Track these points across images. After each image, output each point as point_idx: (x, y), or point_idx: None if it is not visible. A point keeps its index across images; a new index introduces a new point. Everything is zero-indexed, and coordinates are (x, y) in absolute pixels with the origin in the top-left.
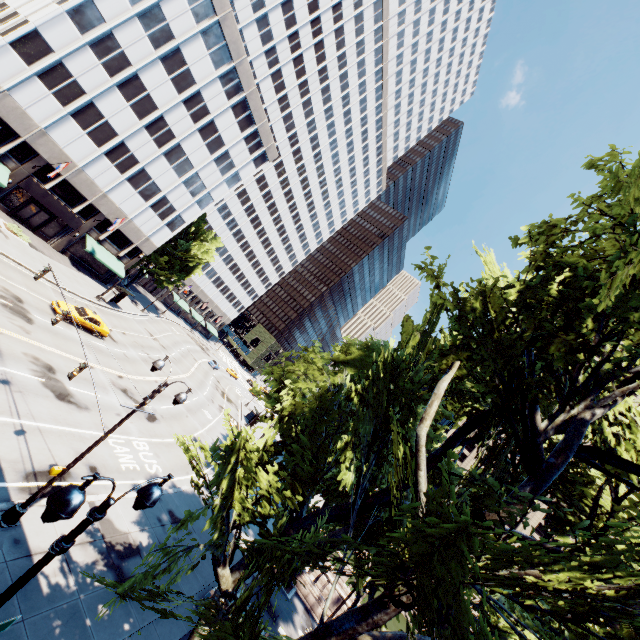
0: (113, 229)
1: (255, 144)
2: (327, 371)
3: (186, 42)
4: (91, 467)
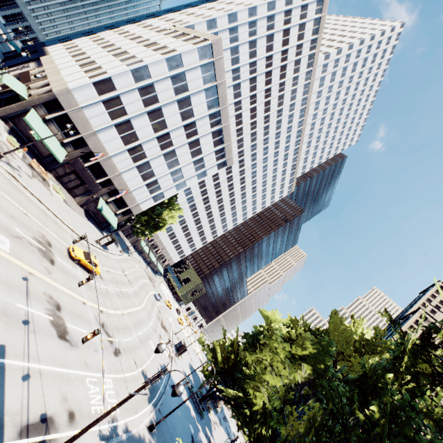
0: (119, 197)
1: (221, 155)
2: (289, 364)
3: (194, 94)
4: (70, 413)
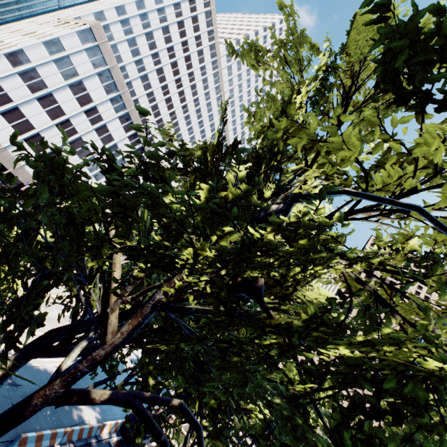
0: (24, 189)
1: (136, 141)
2: None
3: (87, 78)
4: None
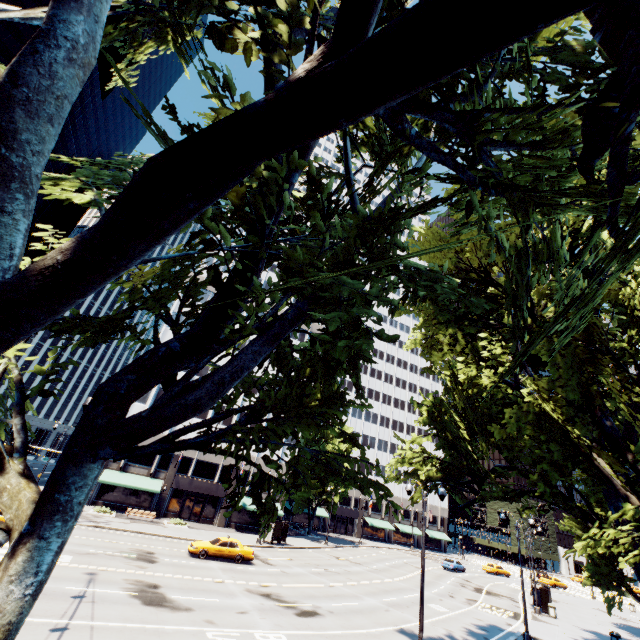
0: (242, 470)
1: (300, 334)
2: None
3: None
4: None
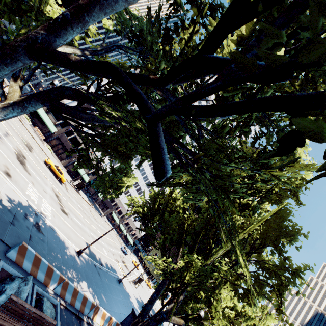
0: None
1: None
2: None
3: None
4: (8, 173)
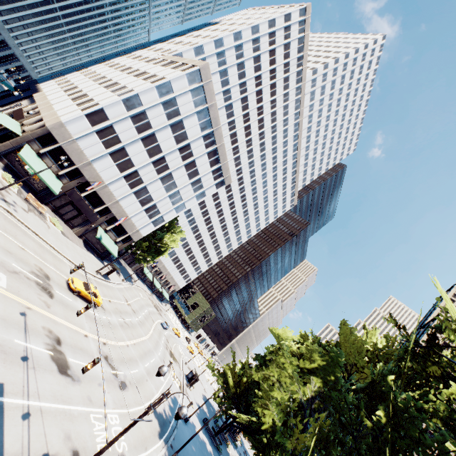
0: (118, 224)
1: (218, 175)
2: (297, 379)
3: (187, 117)
4: (74, 452)
